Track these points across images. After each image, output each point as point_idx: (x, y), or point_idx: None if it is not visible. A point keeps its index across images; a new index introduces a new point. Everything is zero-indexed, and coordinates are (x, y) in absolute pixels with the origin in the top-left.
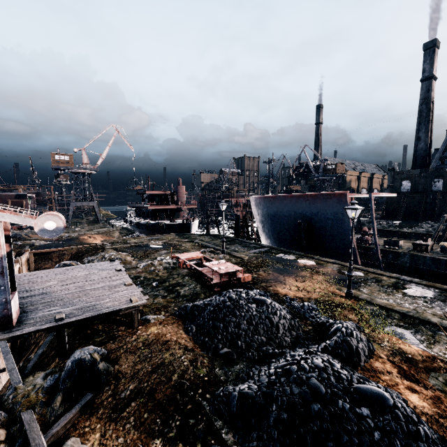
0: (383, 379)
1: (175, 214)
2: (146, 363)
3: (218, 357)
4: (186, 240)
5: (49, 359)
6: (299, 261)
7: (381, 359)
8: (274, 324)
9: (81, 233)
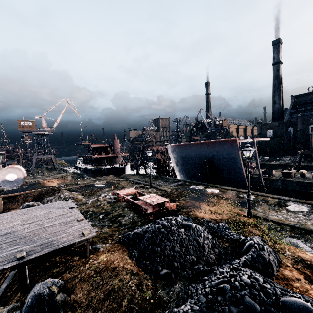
0: (295, 286)
1: (113, 161)
2: (98, 290)
3: (159, 279)
4: (123, 179)
5: (12, 293)
6: (207, 190)
7: (288, 267)
8: (200, 244)
9: (42, 179)
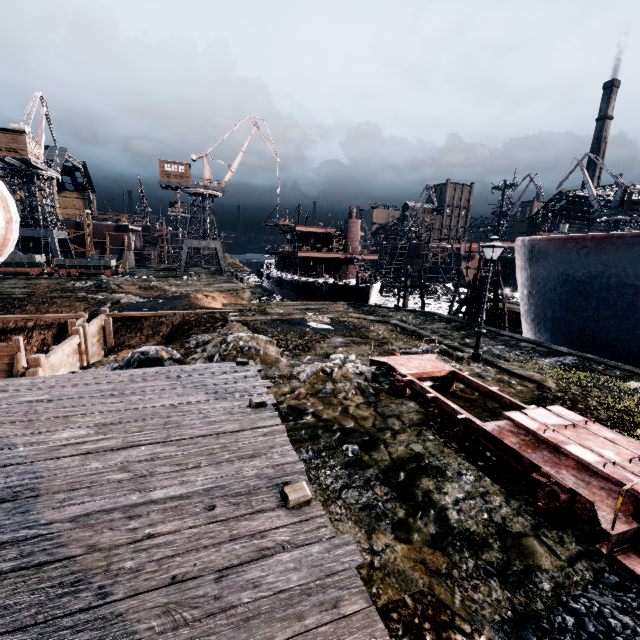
0: None
1: (340, 269)
2: None
3: None
4: (373, 318)
5: None
6: None
7: None
8: None
9: (194, 288)
